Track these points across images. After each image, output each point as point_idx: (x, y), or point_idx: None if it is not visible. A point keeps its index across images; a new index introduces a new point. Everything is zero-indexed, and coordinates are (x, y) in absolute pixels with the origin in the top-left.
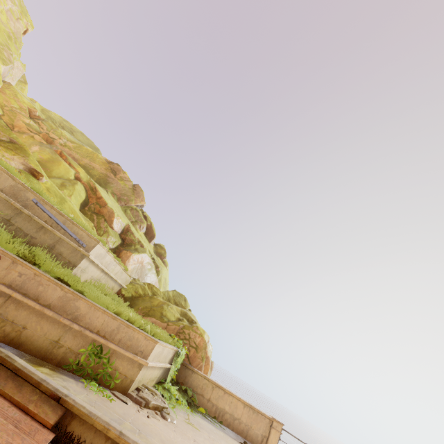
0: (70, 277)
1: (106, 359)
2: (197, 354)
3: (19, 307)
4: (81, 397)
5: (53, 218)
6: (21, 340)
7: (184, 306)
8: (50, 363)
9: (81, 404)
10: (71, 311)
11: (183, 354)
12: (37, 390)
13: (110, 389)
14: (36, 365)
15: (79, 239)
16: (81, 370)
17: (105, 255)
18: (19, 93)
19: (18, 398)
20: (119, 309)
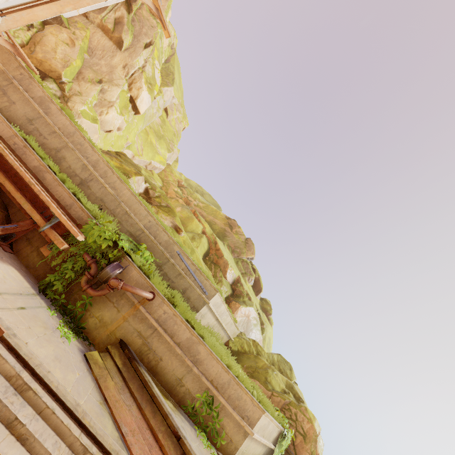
0: (195, 321)
1: (216, 413)
2: (305, 444)
3: (160, 340)
4: (194, 445)
5: (187, 267)
6: (157, 369)
7: (290, 377)
8: (173, 399)
9: (195, 453)
10: (194, 353)
11: (289, 437)
12: (164, 421)
13: (216, 448)
14: (165, 396)
15: (203, 287)
16: (195, 416)
17: (220, 304)
18: (174, 170)
19: (152, 423)
20: (230, 363)
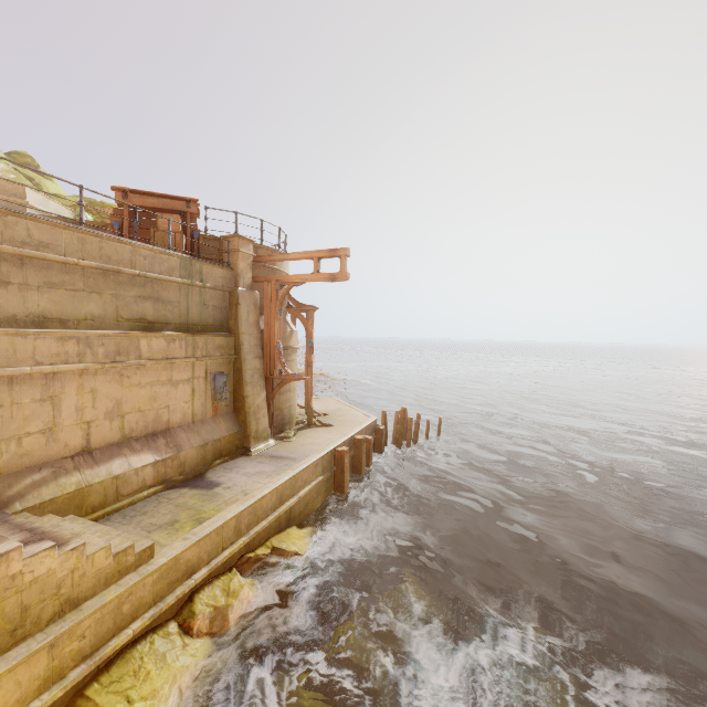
0: None
1: None
2: None
3: None
4: None
5: None
6: None
7: None
8: None
9: None
10: None
11: (88, 216)
12: None
13: None
14: None
15: None
16: None
17: None
18: None
19: None
20: None
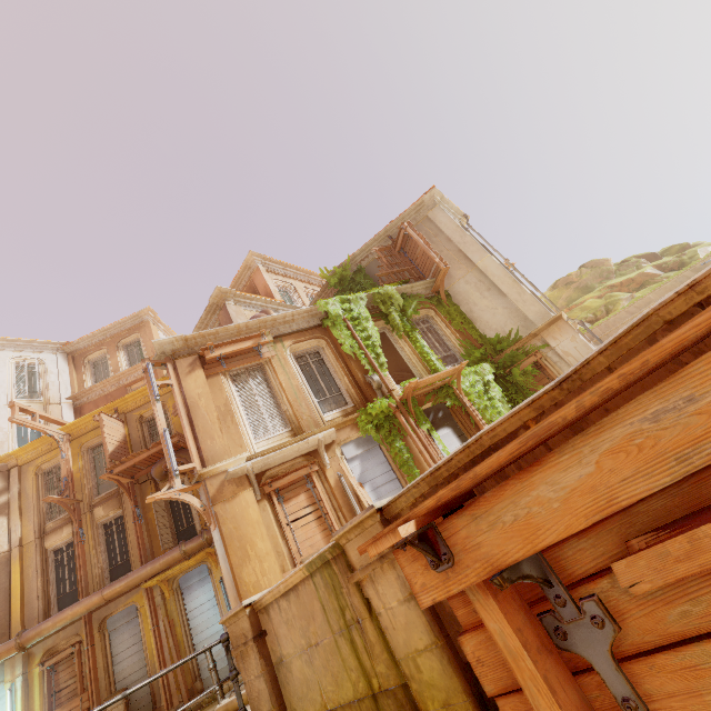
0: None
1: None
2: None
3: None
4: None
5: None
6: None
7: None
8: None
9: None
10: None
11: None
12: None
13: None
14: None
15: None
16: None
17: None
18: None
19: None
20: None
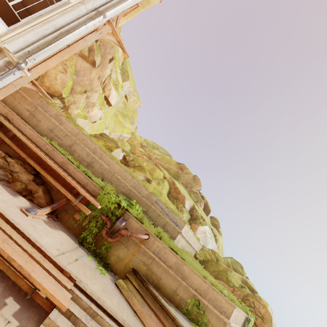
0: (176, 248)
1: (202, 311)
2: (263, 324)
3: (158, 265)
4: None
5: (163, 210)
6: (159, 285)
7: (242, 273)
8: (173, 305)
9: None
10: (181, 272)
11: (252, 321)
12: (173, 322)
13: None
14: (168, 304)
15: (176, 222)
16: (189, 315)
17: (188, 231)
18: (136, 136)
19: (166, 325)
20: (205, 274)
